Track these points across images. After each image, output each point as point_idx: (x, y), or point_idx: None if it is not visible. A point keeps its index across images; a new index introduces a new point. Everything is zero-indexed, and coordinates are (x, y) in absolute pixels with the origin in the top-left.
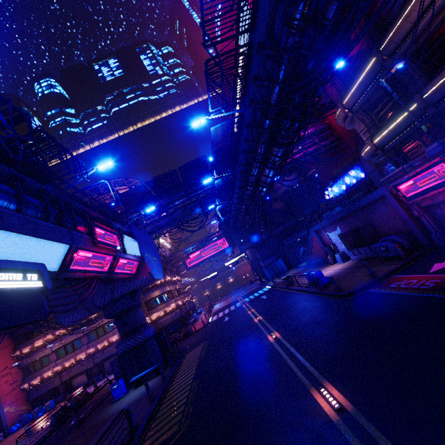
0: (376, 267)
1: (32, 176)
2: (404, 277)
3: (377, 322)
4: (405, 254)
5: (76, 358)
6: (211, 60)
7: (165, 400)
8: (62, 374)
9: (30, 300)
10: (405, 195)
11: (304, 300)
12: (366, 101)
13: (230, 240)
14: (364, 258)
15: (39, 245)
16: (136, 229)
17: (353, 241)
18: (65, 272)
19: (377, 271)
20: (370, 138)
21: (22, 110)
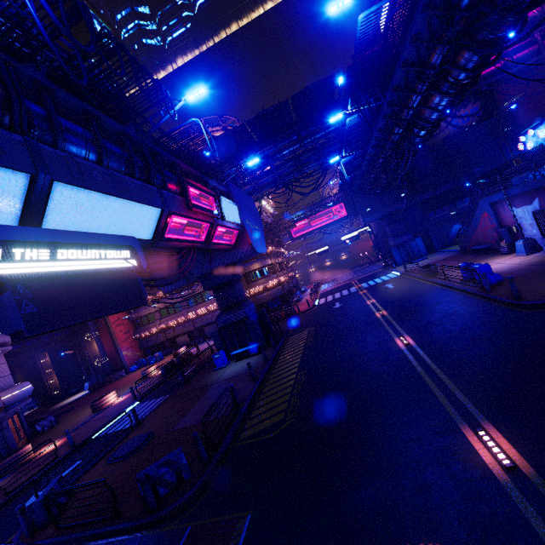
0: None
1: (108, 113)
2: None
3: None
4: None
5: (178, 320)
6: None
7: (268, 383)
8: (167, 332)
9: (125, 283)
10: None
11: (454, 300)
12: None
13: (352, 208)
14: None
15: (128, 209)
16: (235, 188)
17: None
18: (159, 241)
19: None
20: None
21: None
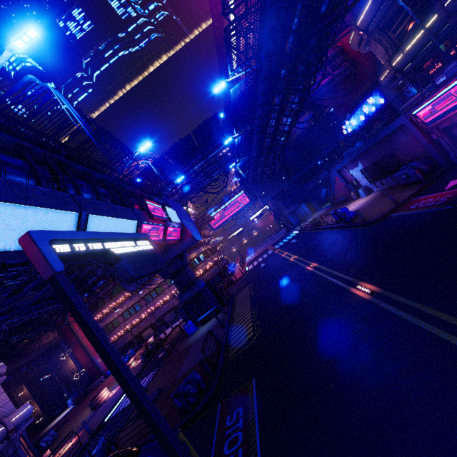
0: (398, 194)
1: (95, 170)
2: (422, 198)
3: (398, 237)
4: (424, 178)
5: (140, 317)
6: (230, 26)
7: (233, 325)
8: (133, 330)
9: (154, 256)
10: (424, 121)
11: (333, 234)
12: (383, 18)
13: (252, 195)
14: (387, 188)
15: (121, 224)
16: (169, 199)
17: (375, 174)
18: None
19: (399, 198)
20: (388, 61)
21: (89, 116)
